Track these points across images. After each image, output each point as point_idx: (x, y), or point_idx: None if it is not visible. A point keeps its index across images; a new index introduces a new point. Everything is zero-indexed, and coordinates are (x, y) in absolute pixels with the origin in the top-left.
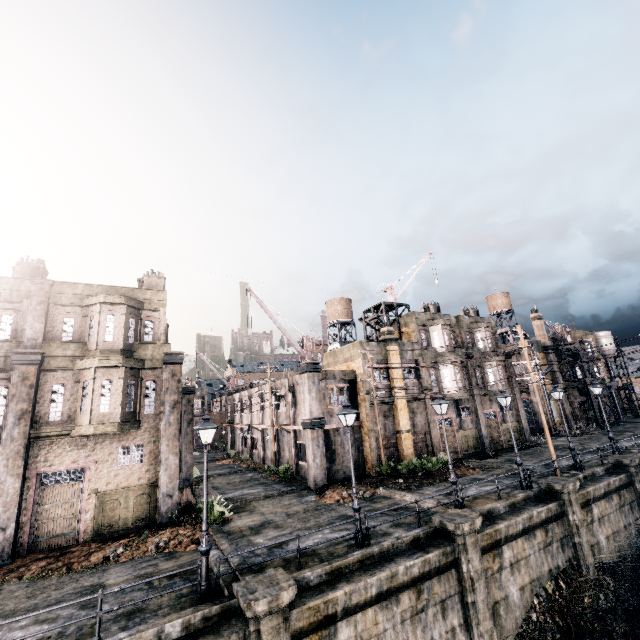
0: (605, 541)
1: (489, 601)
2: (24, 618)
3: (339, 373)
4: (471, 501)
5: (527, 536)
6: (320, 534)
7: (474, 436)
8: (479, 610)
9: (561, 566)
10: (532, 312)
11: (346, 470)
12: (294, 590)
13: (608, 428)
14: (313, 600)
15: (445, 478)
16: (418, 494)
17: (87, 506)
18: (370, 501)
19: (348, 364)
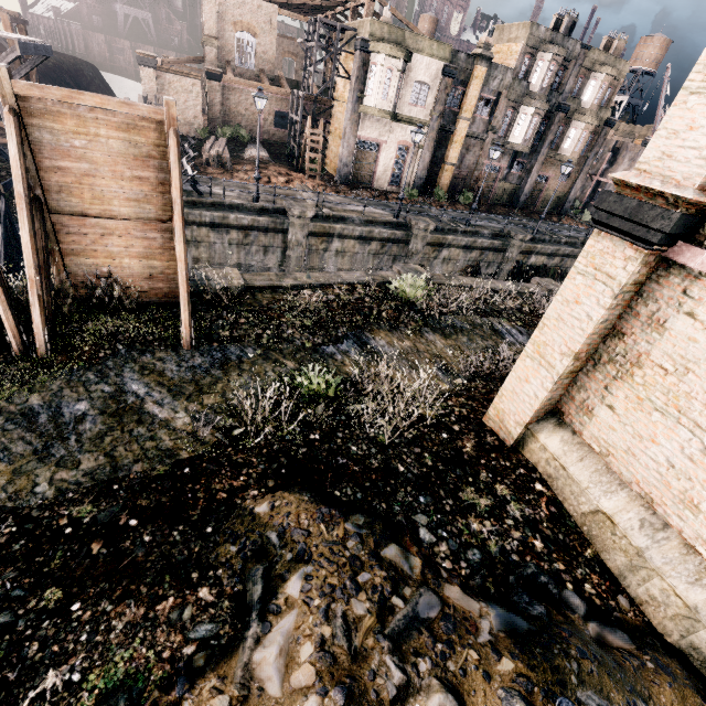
0: None
1: None
2: None
3: None
4: None
5: None
6: None
7: None
8: None
9: None
10: None
11: None
12: None
13: None
14: None
15: None
16: None
17: (542, 195)
18: None
19: None
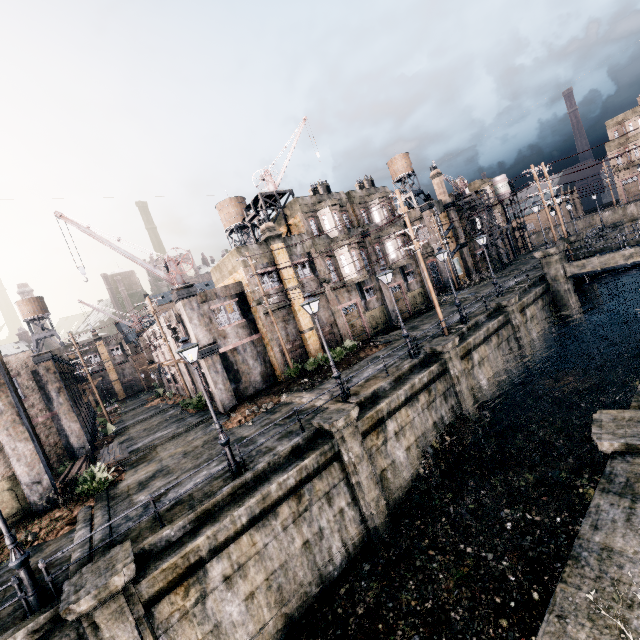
0: (485, 379)
1: (376, 472)
2: None
3: (222, 290)
4: (362, 385)
5: (410, 403)
6: (205, 471)
7: (382, 313)
8: (364, 486)
9: (445, 415)
10: (431, 170)
11: (256, 384)
12: (131, 568)
13: (492, 275)
14: (168, 560)
15: (349, 365)
16: (318, 391)
17: None
18: (271, 413)
19: (233, 276)
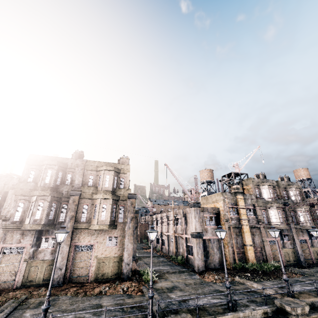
0: None
1: None
2: (75, 314)
3: (210, 209)
4: (298, 294)
5: None
6: (206, 298)
7: (293, 253)
8: None
9: None
10: None
11: (215, 263)
12: None
13: None
14: None
15: (277, 277)
16: (261, 284)
17: (93, 264)
18: (231, 284)
19: (214, 204)
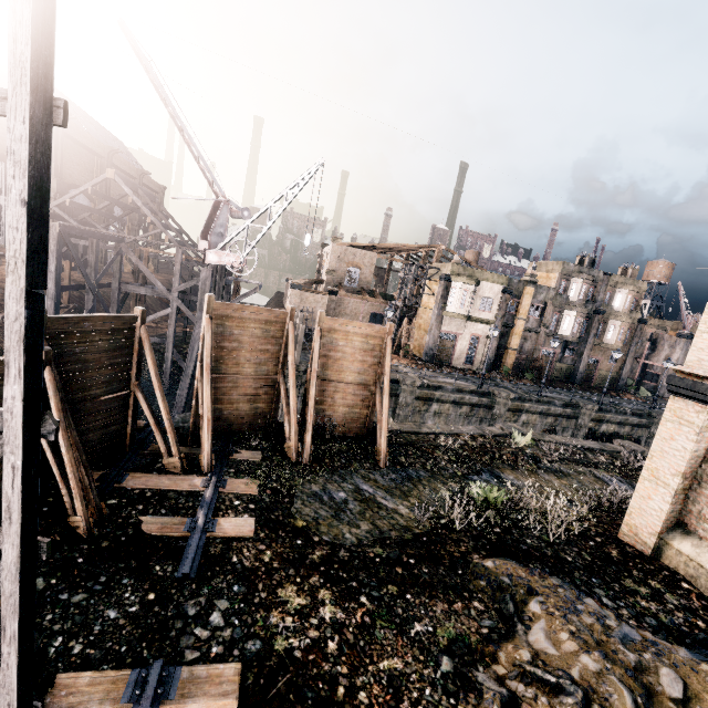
0: None
1: None
2: None
3: None
4: None
5: None
6: None
7: None
8: None
9: None
10: None
11: None
12: None
13: None
14: None
15: None
16: None
17: (596, 374)
18: None
19: None
